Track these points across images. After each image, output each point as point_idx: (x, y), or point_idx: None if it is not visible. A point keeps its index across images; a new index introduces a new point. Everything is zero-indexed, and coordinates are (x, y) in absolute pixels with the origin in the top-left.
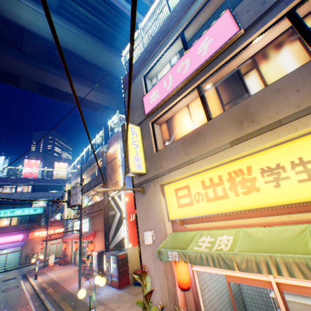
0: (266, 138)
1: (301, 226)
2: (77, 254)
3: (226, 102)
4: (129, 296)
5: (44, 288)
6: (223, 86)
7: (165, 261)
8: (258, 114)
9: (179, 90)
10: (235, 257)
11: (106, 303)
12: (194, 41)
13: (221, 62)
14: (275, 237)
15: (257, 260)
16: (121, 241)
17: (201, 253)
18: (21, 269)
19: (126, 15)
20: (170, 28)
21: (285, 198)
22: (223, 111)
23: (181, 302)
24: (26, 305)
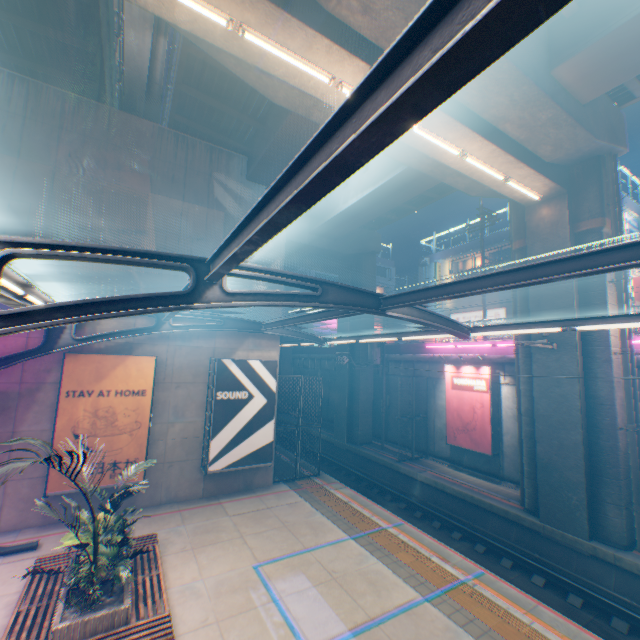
0: None
1: None
2: None
3: None
4: None
5: None
6: None
7: None
8: None
9: None
10: None
11: None
12: None
13: None
14: None
15: None
16: None
17: None
18: None
19: None
20: None
21: None
22: None
23: None
24: None
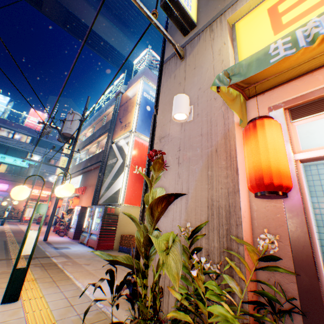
0: None
1: None
2: (59, 215)
3: None
4: None
5: (3, 232)
6: None
7: (255, 73)
8: None
9: None
10: None
11: (71, 257)
12: None
13: None
14: None
15: None
16: (115, 194)
17: None
18: None
19: None
20: None
21: None
22: None
23: (246, 235)
24: None
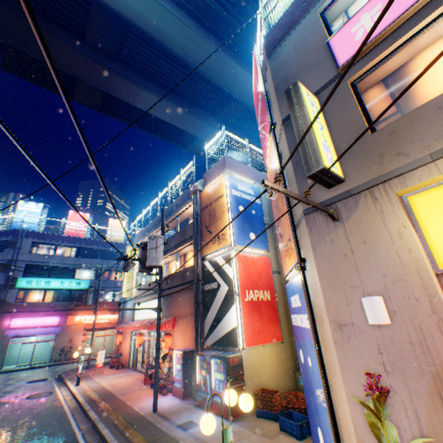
0: None
1: None
2: (139, 353)
3: None
4: (258, 438)
5: (93, 402)
6: None
7: None
8: None
9: None
10: None
11: None
12: None
13: None
14: None
15: None
16: (230, 334)
17: None
18: (53, 368)
19: None
20: None
21: None
22: None
23: None
24: (67, 428)
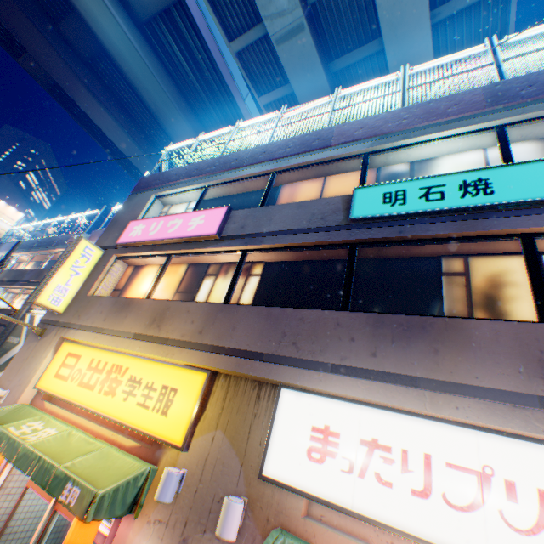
0: (152, 348)
1: (104, 445)
2: None
3: (182, 290)
4: None
5: None
6: (193, 272)
7: None
8: (167, 322)
9: (157, 244)
10: (22, 449)
11: None
12: (218, 203)
13: (194, 250)
14: (80, 446)
15: (32, 457)
16: None
17: (6, 434)
18: None
19: (232, 96)
20: (205, 173)
21: (120, 414)
22: (174, 297)
23: None
24: None
